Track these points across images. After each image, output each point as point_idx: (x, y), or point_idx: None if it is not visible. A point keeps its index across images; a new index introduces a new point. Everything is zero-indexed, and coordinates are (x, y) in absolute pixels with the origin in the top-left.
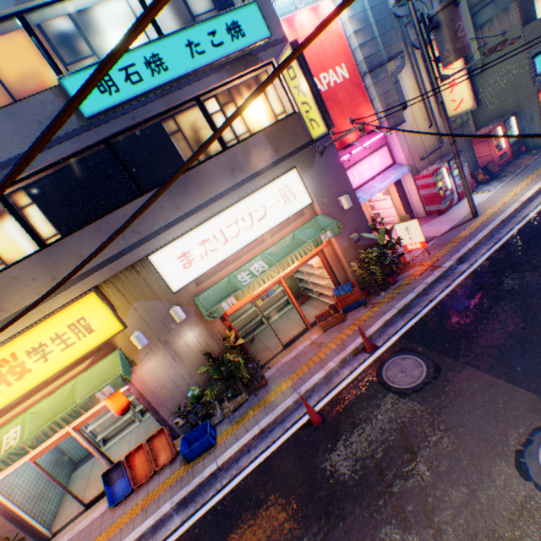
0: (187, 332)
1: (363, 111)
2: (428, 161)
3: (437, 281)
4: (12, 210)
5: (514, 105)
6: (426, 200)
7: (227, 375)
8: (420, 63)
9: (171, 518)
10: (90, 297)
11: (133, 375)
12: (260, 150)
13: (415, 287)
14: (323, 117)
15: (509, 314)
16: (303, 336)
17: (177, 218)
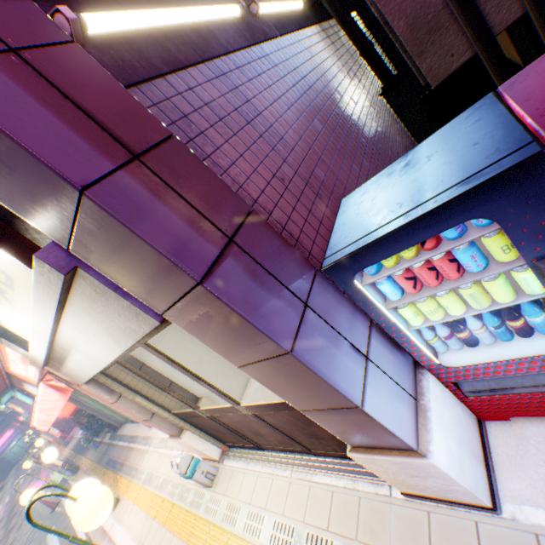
0: None
1: None
2: None
3: None
4: None
5: None
6: None
7: None
8: None
9: None
10: (14, 404)
11: None
12: None
13: None
14: None
15: None
16: None
17: None
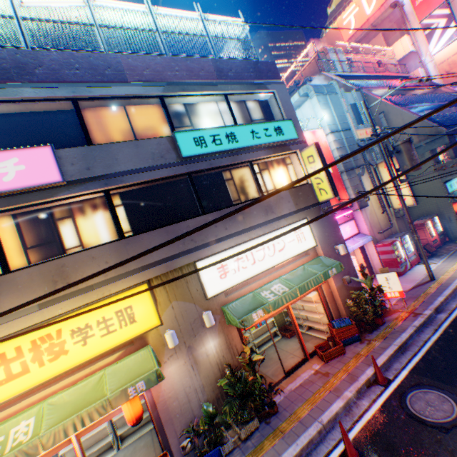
0: (209, 340)
1: (340, 193)
2: (383, 235)
3: (423, 326)
4: (111, 205)
5: (435, 209)
6: (385, 263)
7: (235, 396)
8: (373, 173)
9: None
10: (142, 288)
11: None
12: (285, 201)
13: (405, 328)
14: (331, 187)
15: None
16: (302, 365)
17: (224, 236)
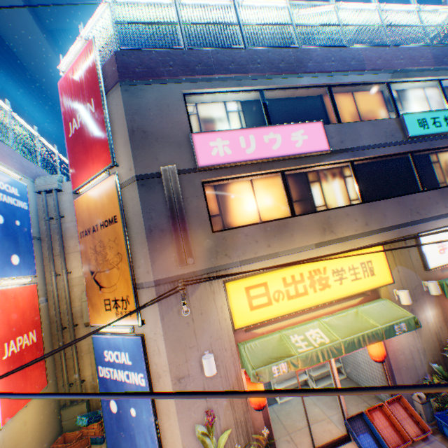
0: (426, 308)
1: None
2: None
3: None
4: (353, 174)
5: None
6: None
7: None
8: None
9: None
10: (377, 247)
11: None
12: None
13: None
14: None
15: None
16: None
17: (443, 213)
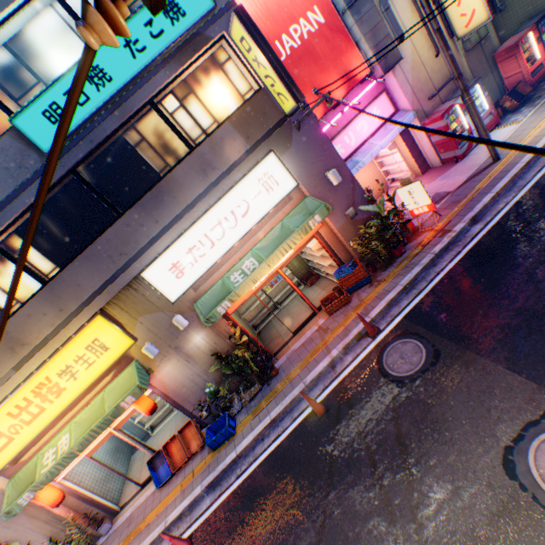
0: (194, 336)
1: (348, 58)
2: (438, 98)
3: (446, 249)
4: (9, 257)
5: None
6: (440, 147)
7: (241, 368)
8: None
9: (203, 499)
10: (97, 320)
11: (154, 380)
12: (229, 141)
13: (421, 259)
14: (289, 89)
15: (520, 285)
16: (311, 321)
17: (159, 232)
